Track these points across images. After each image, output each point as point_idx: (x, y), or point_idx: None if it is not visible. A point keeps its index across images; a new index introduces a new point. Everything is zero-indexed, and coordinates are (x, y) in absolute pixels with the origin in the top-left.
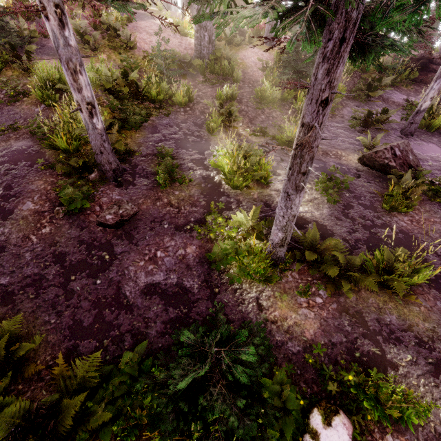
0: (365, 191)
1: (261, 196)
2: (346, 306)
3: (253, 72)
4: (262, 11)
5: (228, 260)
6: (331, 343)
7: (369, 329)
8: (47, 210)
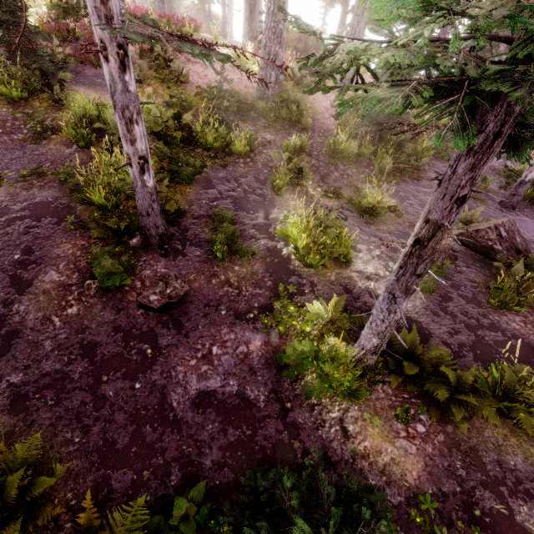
0: (465, 279)
1: (340, 277)
2: (457, 439)
3: (325, 118)
4: (402, 93)
5: (303, 365)
6: (441, 493)
7: (489, 476)
8: (75, 283)
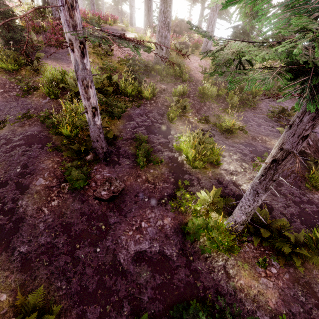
0: (289, 171)
1: (214, 174)
2: (296, 276)
3: (195, 73)
4: (272, 76)
5: (198, 232)
6: (291, 313)
7: None
8: (55, 185)
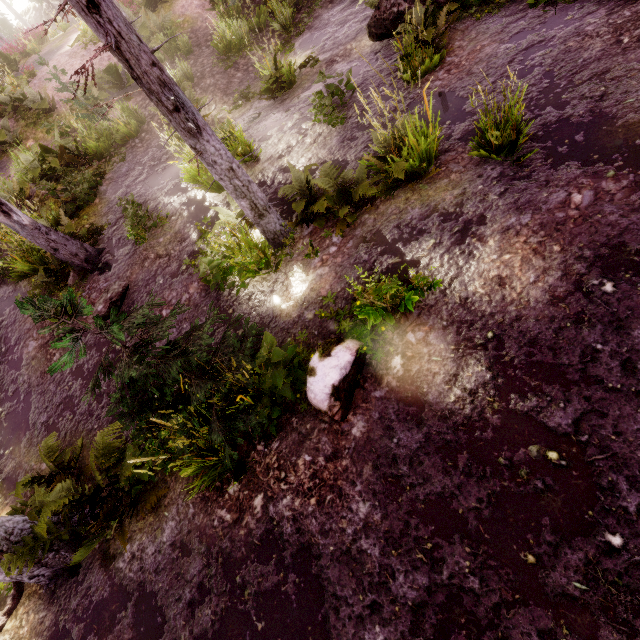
0: (385, 77)
1: (253, 178)
2: (364, 235)
3: (206, 20)
4: None
5: (227, 273)
6: (348, 285)
7: (388, 243)
8: (49, 339)
